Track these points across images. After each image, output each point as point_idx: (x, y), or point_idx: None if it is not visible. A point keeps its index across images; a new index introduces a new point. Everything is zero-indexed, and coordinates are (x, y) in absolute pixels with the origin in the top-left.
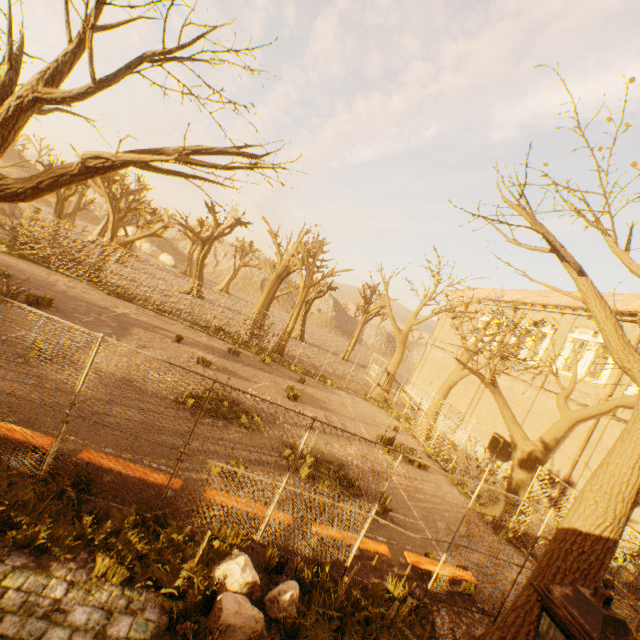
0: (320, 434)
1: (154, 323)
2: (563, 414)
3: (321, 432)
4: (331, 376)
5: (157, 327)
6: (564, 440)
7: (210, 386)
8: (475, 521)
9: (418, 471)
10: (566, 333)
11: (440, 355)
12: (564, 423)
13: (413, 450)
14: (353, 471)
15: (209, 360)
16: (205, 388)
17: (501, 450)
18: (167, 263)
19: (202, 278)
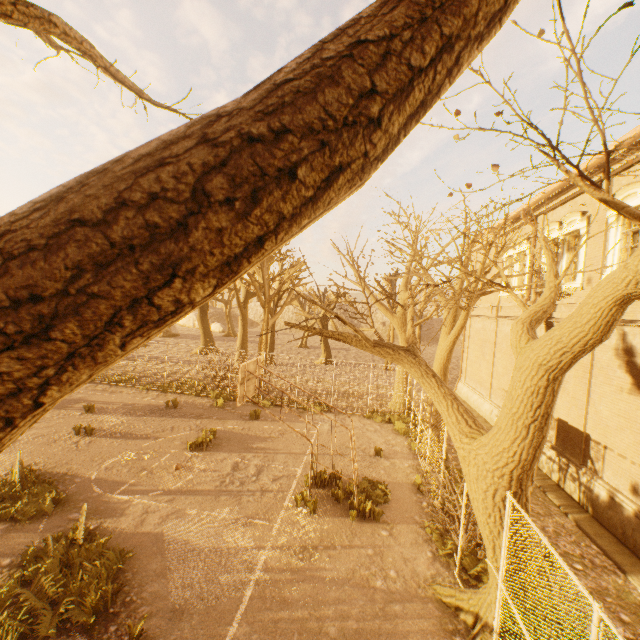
0: (180, 498)
1: (87, 398)
2: (519, 361)
3: (188, 493)
4: (333, 397)
5: (84, 402)
6: (545, 419)
7: (50, 462)
8: (415, 636)
9: (354, 527)
10: (604, 213)
11: (479, 326)
12: (523, 381)
13: (379, 485)
14: (164, 562)
15: (88, 426)
16: (10, 470)
17: (572, 447)
18: (216, 331)
19: (210, 334)
